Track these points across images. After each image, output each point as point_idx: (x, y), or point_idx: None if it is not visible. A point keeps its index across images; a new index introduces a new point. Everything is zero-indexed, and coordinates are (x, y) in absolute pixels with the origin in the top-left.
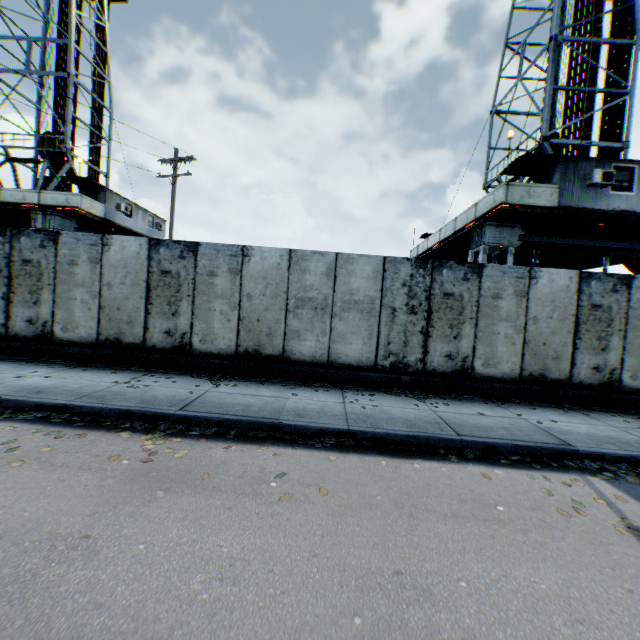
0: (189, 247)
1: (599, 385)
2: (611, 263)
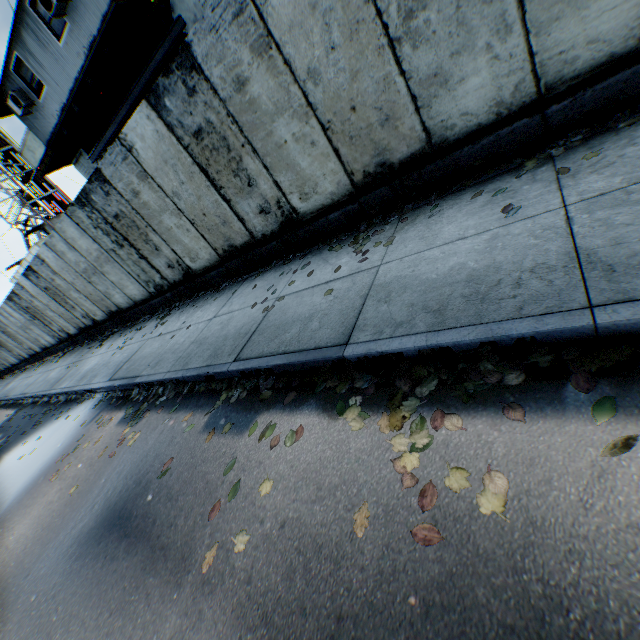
0: None
1: (95, 324)
2: None
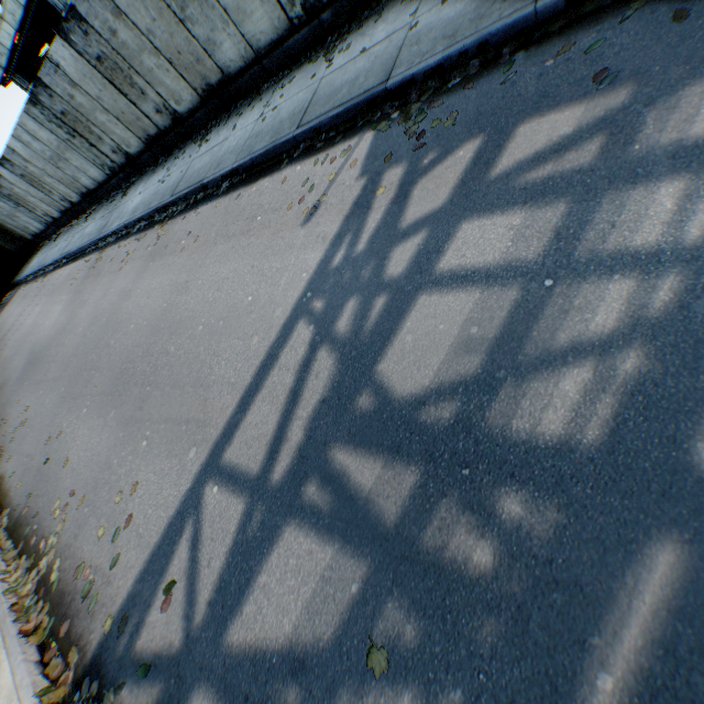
0: (76, 19)
1: None
2: None
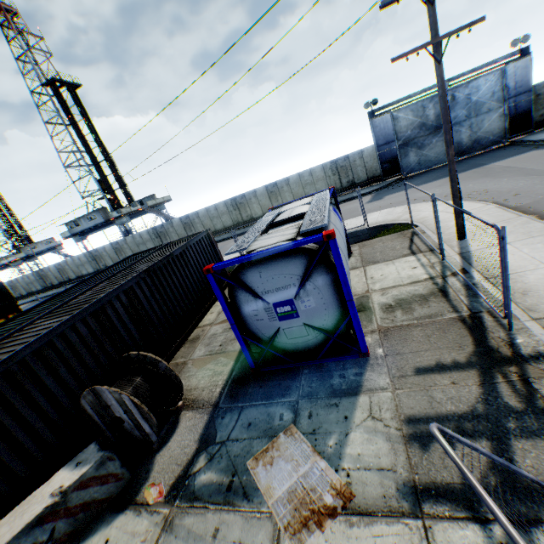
0: (12, 281)
1: (69, 280)
2: (133, 217)
